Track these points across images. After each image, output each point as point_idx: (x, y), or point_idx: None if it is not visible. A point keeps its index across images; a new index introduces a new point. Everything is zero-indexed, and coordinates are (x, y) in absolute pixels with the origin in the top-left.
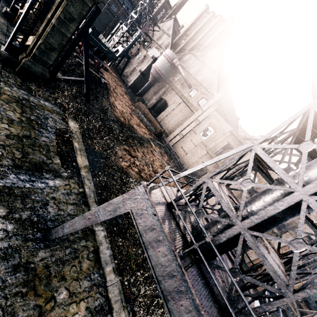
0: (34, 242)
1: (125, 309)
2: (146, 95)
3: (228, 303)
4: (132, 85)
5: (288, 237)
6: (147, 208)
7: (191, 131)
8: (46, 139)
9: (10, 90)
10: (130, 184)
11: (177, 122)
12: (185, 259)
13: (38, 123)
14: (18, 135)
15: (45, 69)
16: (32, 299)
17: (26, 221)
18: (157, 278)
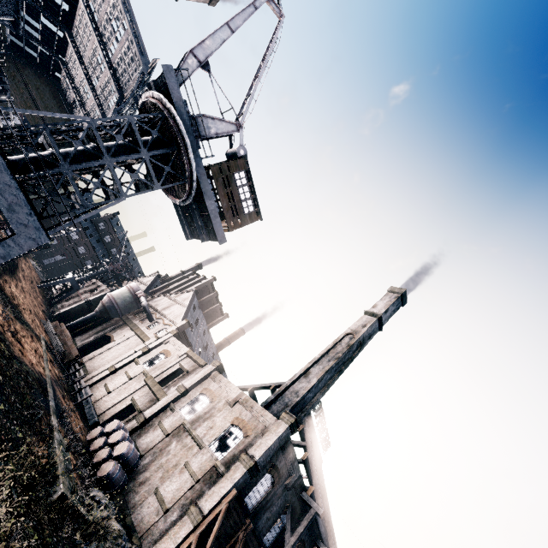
0: None
1: None
2: (83, 335)
3: None
4: (64, 315)
5: (237, 470)
6: None
7: (133, 363)
8: None
9: None
10: None
11: (115, 357)
12: None
13: None
14: None
15: None
16: None
17: None
18: None
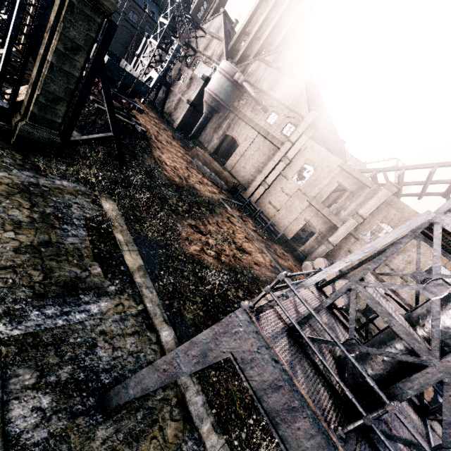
0: (86, 416)
1: None
2: (204, 135)
3: None
4: (181, 125)
5: None
6: (260, 350)
7: (280, 176)
8: (74, 240)
9: (8, 175)
10: (208, 279)
11: (255, 166)
12: (348, 438)
13: (59, 217)
14: (31, 245)
15: (53, 131)
16: None
17: (68, 384)
18: None
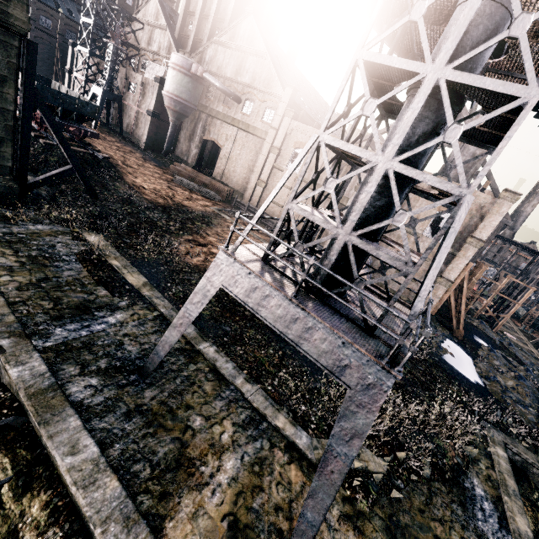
0: (132, 386)
1: (280, 411)
2: (179, 148)
3: (354, 308)
4: (149, 142)
5: (468, 250)
6: (239, 272)
7: (274, 169)
8: (71, 273)
9: None
10: None
11: (246, 166)
12: (303, 299)
13: (47, 257)
14: (31, 283)
15: (6, 177)
16: (165, 435)
17: (109, 370)
18: (282, 332)
